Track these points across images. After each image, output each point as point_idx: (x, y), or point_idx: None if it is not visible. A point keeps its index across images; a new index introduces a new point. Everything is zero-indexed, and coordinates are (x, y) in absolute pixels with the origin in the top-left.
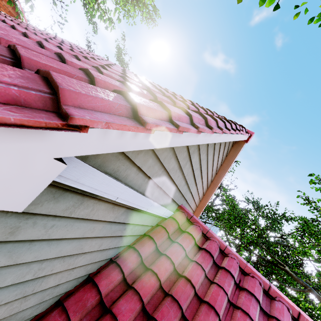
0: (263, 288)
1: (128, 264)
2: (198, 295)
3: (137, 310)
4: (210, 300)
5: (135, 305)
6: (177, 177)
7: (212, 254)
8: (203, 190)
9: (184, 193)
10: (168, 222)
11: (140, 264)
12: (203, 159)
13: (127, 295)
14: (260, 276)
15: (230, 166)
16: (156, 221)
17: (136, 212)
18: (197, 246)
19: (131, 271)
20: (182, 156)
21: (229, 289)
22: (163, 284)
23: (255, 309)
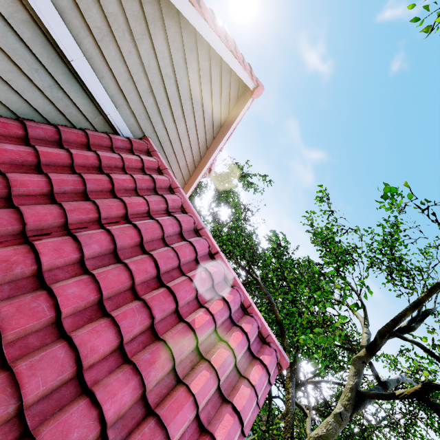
0: (195, 227)
1: (38, 130)
2: (115, 193)
3: (29, 161)
4: (126, 199)
5: (27, 156)
6: (129, 54)
7: (157, 181)
8: (193, 154)
9: (152, 115)
10: (118, 137)
11: (56, 142)
12: (179, 67)
13: (22, 146)
14: (198, 218)
15: (230, 129)
16: (101, 124)
17: (54, 53)
18: (144, 172)
19: (40, 138)
20: (131, 6)
21: (155, 207)
22: (77, 167)
23: (173, 228)
